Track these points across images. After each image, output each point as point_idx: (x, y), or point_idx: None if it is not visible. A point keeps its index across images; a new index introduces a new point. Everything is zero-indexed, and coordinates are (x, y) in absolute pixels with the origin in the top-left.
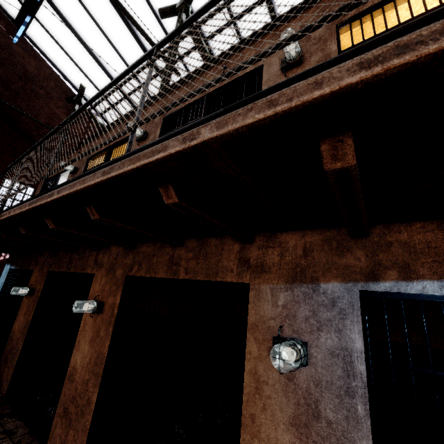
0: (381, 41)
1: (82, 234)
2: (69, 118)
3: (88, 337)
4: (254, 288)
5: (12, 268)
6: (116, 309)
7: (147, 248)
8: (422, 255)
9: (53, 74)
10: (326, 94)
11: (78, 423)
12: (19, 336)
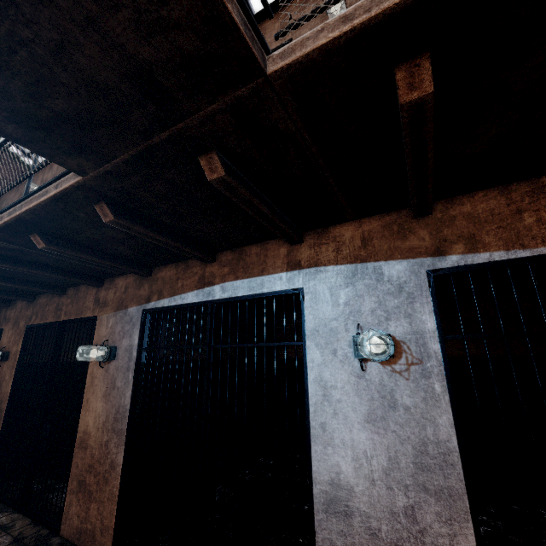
0: (11, 207)
1: None
2: None
3: None
4: (100, 318)
5: None
6: (18, 354)
7: (43, 300)
8: (167, 284)
9: None
10: (2, 224)
11: None
12: None
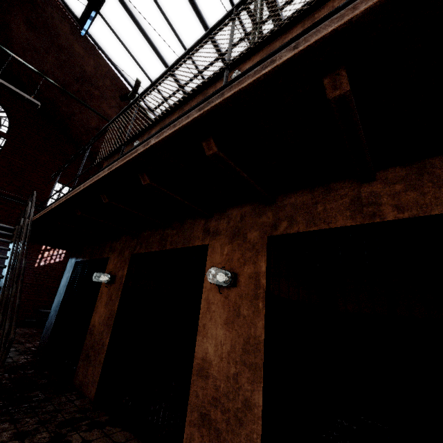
0: None
1: (237, 169)
2: (234, 8)
3: (219, 319)
4: None
5: (78, 261)
6: (263, 278)
7: (298, 198)
8: None
9: (110, 72)
10: None
11: (234, 436)
12: (102, 329)
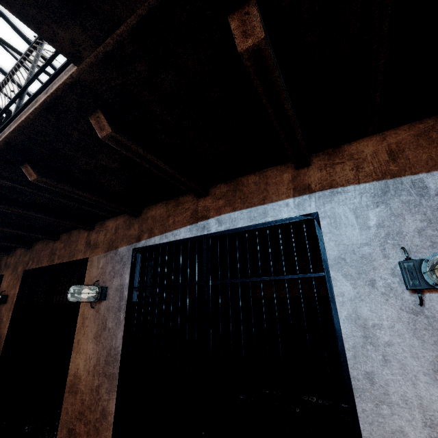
0: (0, 130)
1: None
2: None
3: None
4: (90, 260)
5: None
6: (16, 297)
7: (39, 246)
8: (158, 222)
9: None
10: None
11: None
12: None
